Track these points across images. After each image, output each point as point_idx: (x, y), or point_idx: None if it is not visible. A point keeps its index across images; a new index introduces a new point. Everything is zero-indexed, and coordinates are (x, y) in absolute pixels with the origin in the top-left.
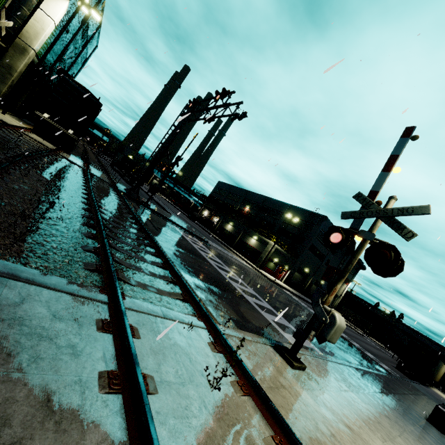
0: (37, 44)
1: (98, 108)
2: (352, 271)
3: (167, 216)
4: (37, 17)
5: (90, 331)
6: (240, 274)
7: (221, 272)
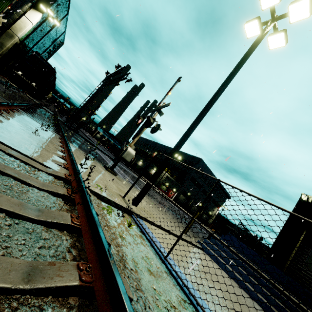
0: (20, 34)
1: (53, 73)
2: (222, 199)
3: (90, 141)
4: (22, 20)
5: (0, 100)
6: (128, 175)
7: (110, 164)
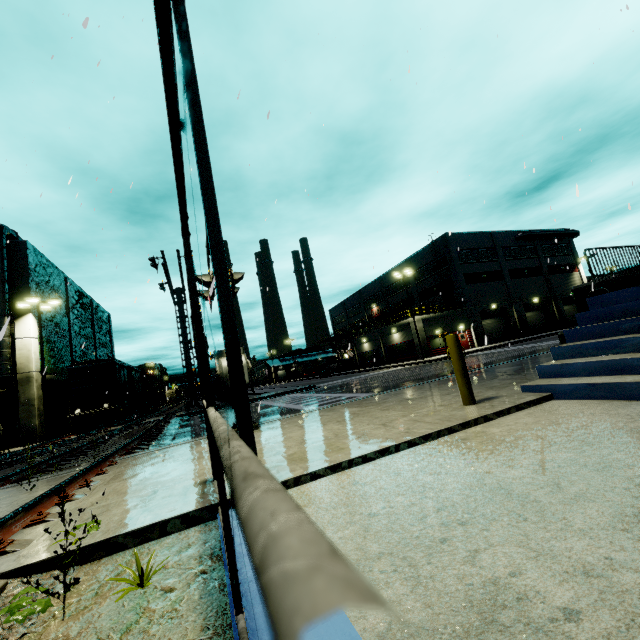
0: (34, 364)
1: (114, 366)
2: (564, 251)
3: (250, 398)
4: (19, 347)
5: None
6: (344, 388)
7: (287, 405)
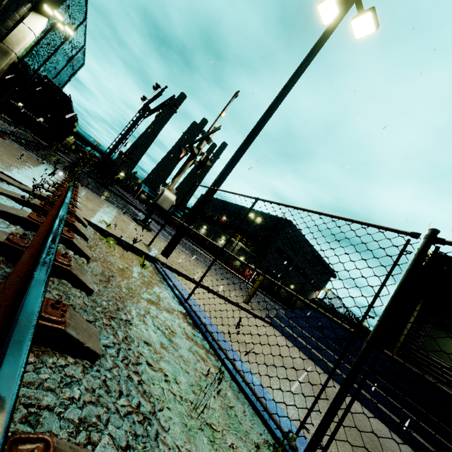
0: (19, 49)
1: (68, 103)
2: (323, 279)
3: (126, 199)
4: (20, 29)
5: None
6: (181, 243)
7: (151, 226)
